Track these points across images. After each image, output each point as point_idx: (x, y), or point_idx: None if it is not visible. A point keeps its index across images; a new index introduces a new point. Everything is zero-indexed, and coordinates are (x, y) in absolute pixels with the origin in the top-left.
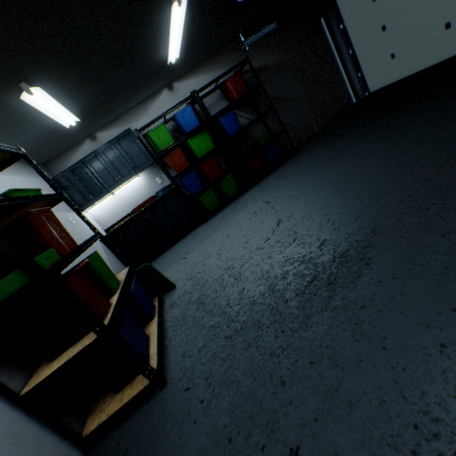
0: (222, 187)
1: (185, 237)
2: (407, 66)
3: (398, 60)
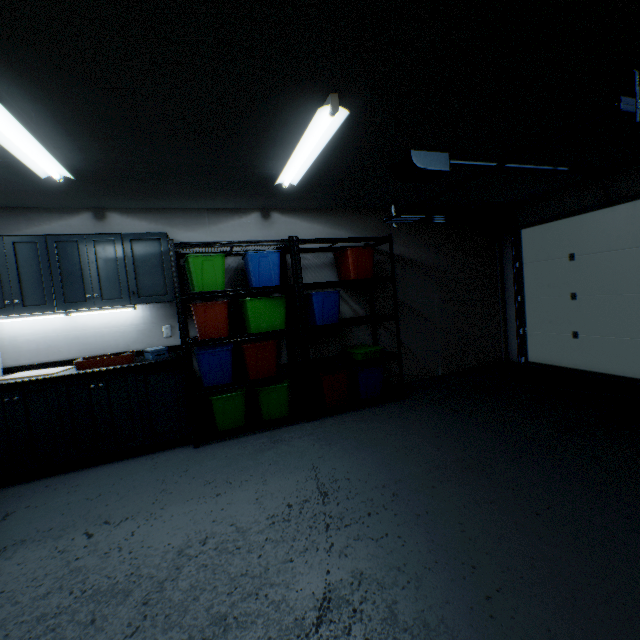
0: (263, 395)
1: (144, 457)
2: (593, 358)
3: (582, 343)
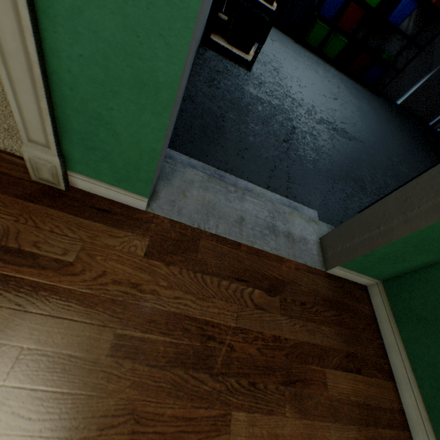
0: (334, 40)
1: (277, 30)
2: None
3: None
